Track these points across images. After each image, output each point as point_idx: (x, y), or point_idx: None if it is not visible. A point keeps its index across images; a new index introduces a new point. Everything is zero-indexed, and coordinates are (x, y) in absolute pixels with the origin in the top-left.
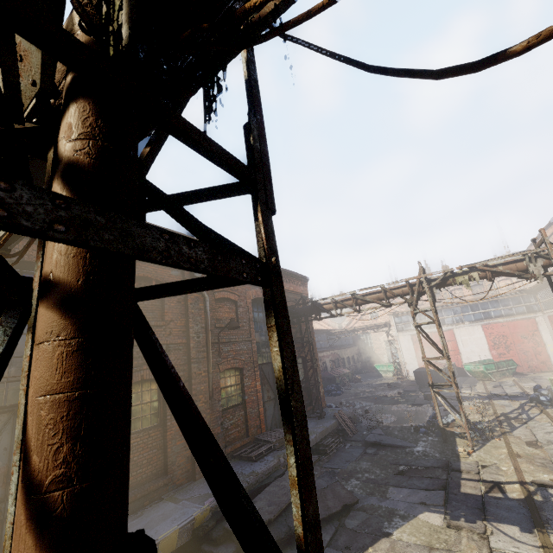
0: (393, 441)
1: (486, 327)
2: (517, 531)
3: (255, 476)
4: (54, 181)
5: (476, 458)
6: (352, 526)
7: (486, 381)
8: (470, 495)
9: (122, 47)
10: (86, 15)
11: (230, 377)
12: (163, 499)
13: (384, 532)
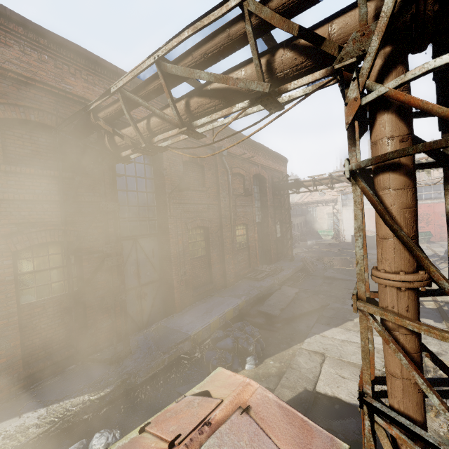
0: (343, 276)
1: None
2: (432, 322)
3: (263, 288)
4: (389, 114)
5: None
6: (328, 315)
7: None
8: None
9: (429, 33)
10: (423, 15)
11: (240, 229)
12: (213, 295)
13: (349, 319)
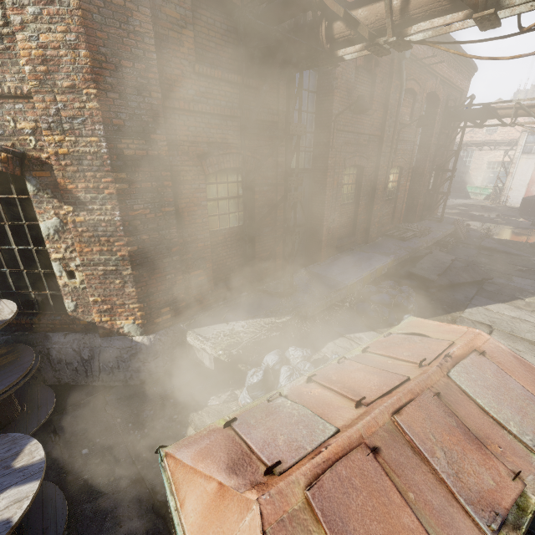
0: (509, 250)
1: None
2: None
3: (412, 249)
4: None
5: None
6: (490, 290)
7: None
8: None
9: None
10: None
11: (393, 174)
12: (354, 250)
13: (518, 297)
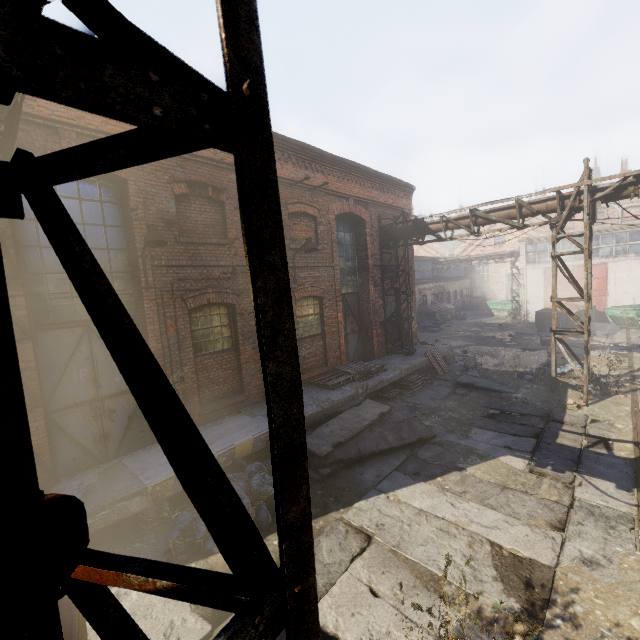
0: (489, 384)
1: None
2: (611, 487)
3: (330, 403)
4: None
5: (587, 412)
6: (425, 457)
7: (632, 330)
8: (566, 447)
9: None
10: None
11: (307, 306)
12: (241, 413)
13: (458, 467)
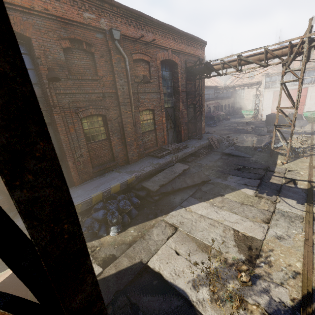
0: (239, 153)
1: None
2: (294, 203)
3: (159, 165)
4: None
5: (286, 166)
6: (205, 190)
7: (314, 123)
8: (274, 184)
9: None
10: None
11: (146, 115)
12: (114, 171)
13: (220, 194)
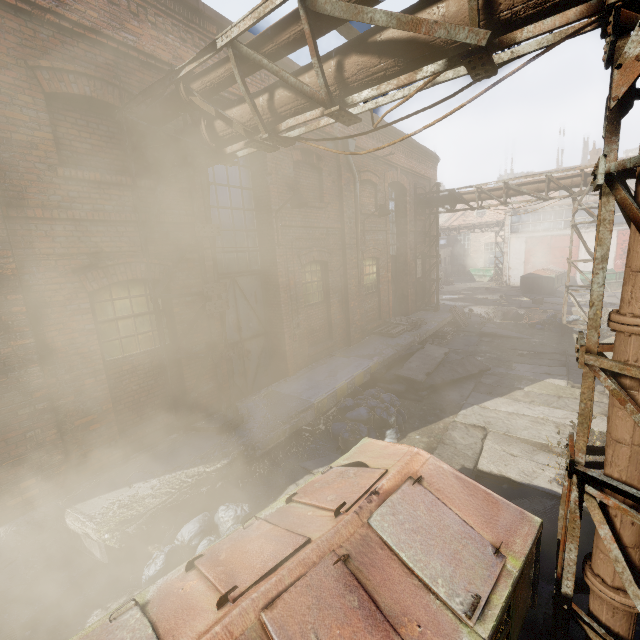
0: (509, 333)
1: (622, 233)
2: None
3: (401, 347)
4: None
5: None
6: (489, 383)
7: None
8: None
9: None
10: None
11: (369, 266)
12: (334, 356)
13: (517, 387)
